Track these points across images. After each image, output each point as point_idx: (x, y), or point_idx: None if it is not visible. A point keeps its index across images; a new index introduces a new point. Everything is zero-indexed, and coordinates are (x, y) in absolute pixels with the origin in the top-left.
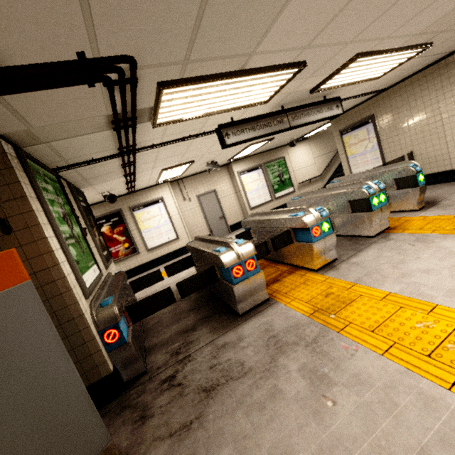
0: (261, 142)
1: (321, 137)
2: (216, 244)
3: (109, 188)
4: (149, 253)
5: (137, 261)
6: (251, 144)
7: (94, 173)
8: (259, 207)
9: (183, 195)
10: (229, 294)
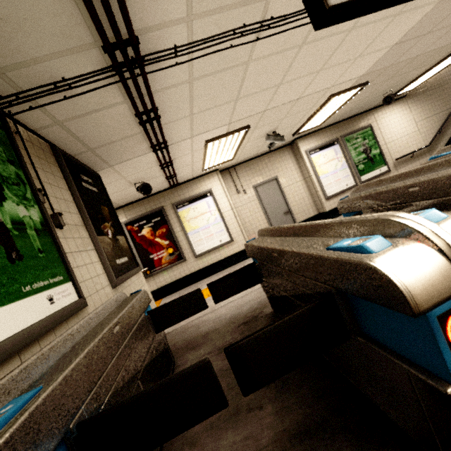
0: (348, 90)
1: (425, 93)
2: (322, 234)
3: (140, 175)
4: (197, 260)
5: (183, 270)
6: (333, 95)
7: (98, 135)
8: (339, 195)
9: (236, 186)
10: (396, 392)
